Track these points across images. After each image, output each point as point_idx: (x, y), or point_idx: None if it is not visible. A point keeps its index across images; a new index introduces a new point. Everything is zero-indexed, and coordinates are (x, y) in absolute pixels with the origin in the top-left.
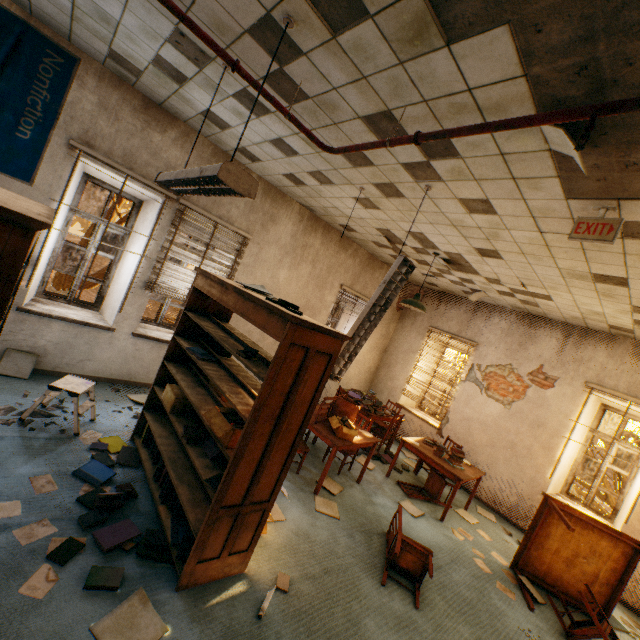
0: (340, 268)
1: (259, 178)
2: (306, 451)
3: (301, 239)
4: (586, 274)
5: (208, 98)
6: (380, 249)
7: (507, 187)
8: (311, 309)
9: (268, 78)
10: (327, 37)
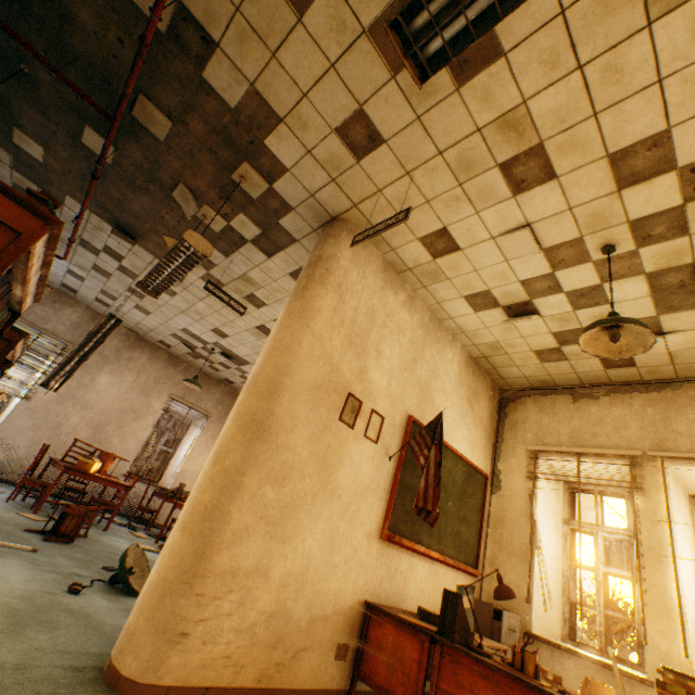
0: (170, 380)
1: (88, 308)
2: (46, 485)
3: (127, 353)
4: (256, 330)
5: None
6: (199, 362)
7: None
8: (136, 412)
9: None
10: None
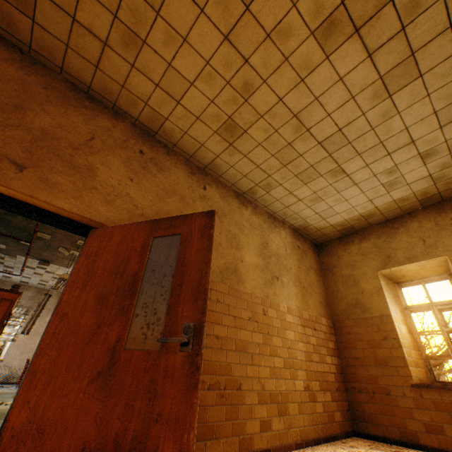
0: None
1: (36, 287)
2: None
3: None
4: None
5: (0, 273)
6: None
7: (62, 270)
8: None
9: (5, 266)
10: (4, 260)
